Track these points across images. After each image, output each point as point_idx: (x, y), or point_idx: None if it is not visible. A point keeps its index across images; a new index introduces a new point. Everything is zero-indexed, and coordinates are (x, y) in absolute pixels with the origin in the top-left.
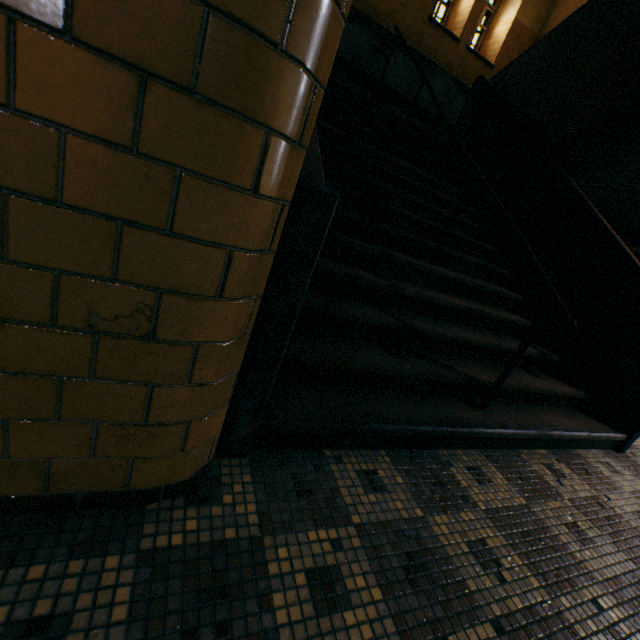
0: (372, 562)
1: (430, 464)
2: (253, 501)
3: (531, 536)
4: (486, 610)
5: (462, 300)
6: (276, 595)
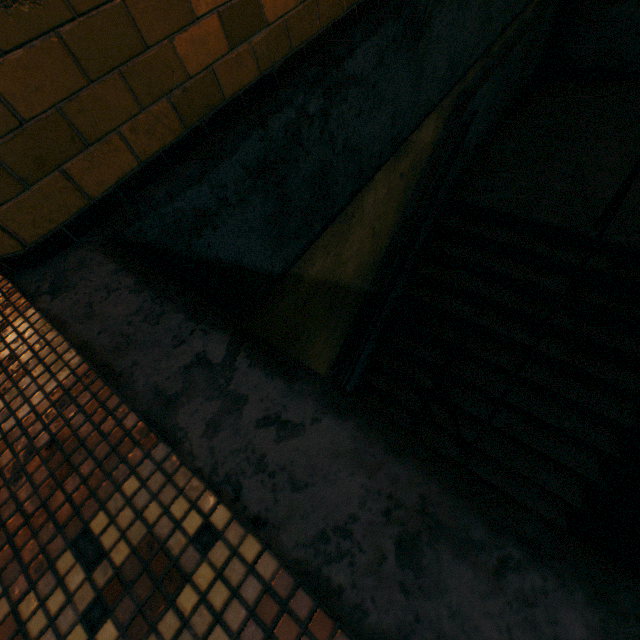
0: None
1: None
2: None
3: None
4: None
5: None
6: None
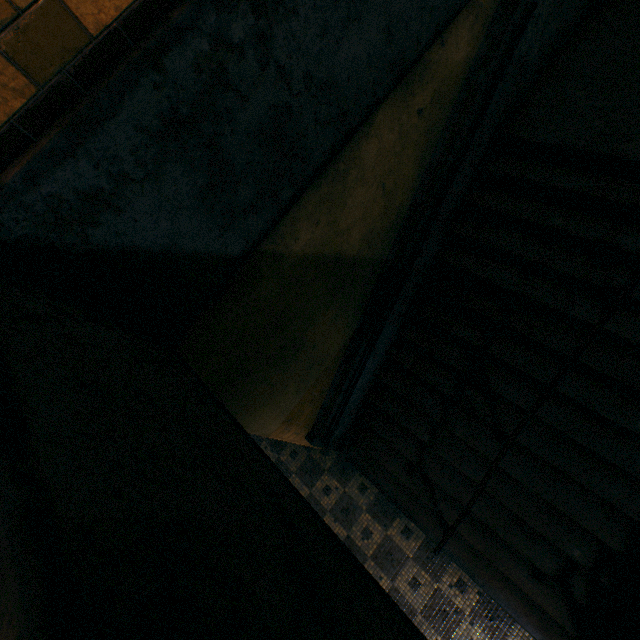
0: (339, 498)
1: (391, 508)
2: (331, 462)
3: (391, 555)
4: (350, 532)
5: (506, 488)
6: (319, 481)
